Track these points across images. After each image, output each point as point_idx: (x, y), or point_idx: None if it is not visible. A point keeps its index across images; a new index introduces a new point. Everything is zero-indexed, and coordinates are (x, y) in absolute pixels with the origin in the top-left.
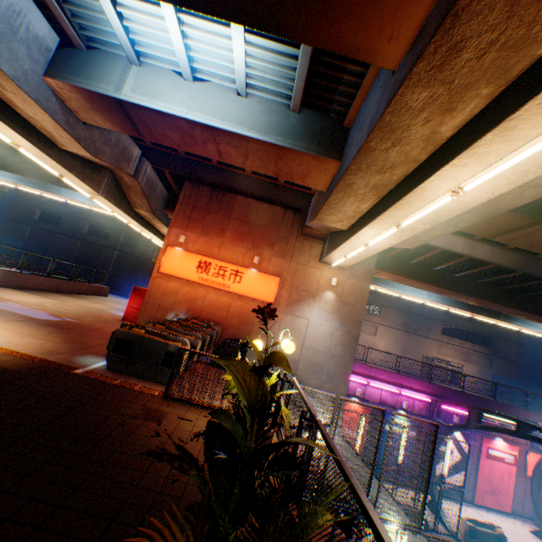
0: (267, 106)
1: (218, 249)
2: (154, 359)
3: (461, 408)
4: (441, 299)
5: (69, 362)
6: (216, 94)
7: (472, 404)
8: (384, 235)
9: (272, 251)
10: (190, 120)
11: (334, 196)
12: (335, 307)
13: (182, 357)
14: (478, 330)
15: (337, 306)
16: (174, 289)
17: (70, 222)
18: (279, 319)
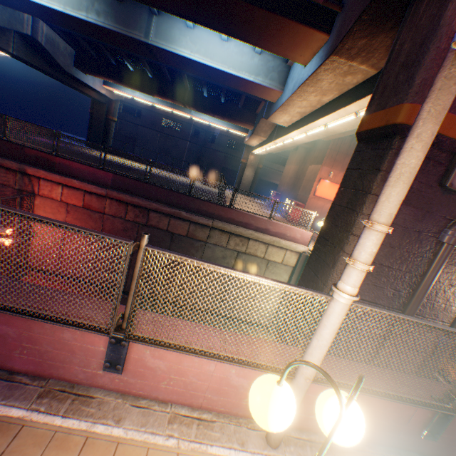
0: None
1: None
2: None
3: None
4: None
5: None
6: None
7: None
8: None
9: None
10: None
11: None
12: None
13: None
14: None
15: None
16: (320, 205)
17: (149, 116)
18: None
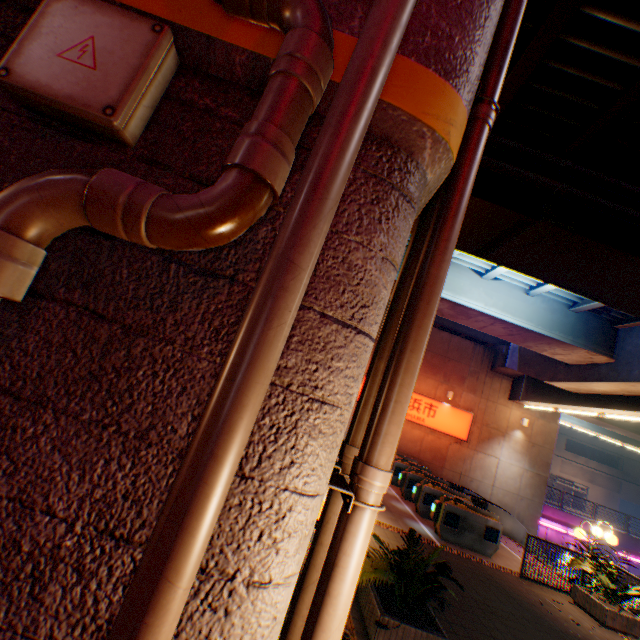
0: (548, 304)
1: None
2: (477, 532)
3: (631, 555)
4: (592, 425)
5: (417, 532)
6: (506, 291)
7: (639, 549)
8: (638, 418)
9: (462, 385)
10: (484, 313)
11: (598, 383)
12: (524, 447)
13: (499, 532)
14: (605, 448)
15: (525, 447)
16: None
17: None
18: (469, 456)
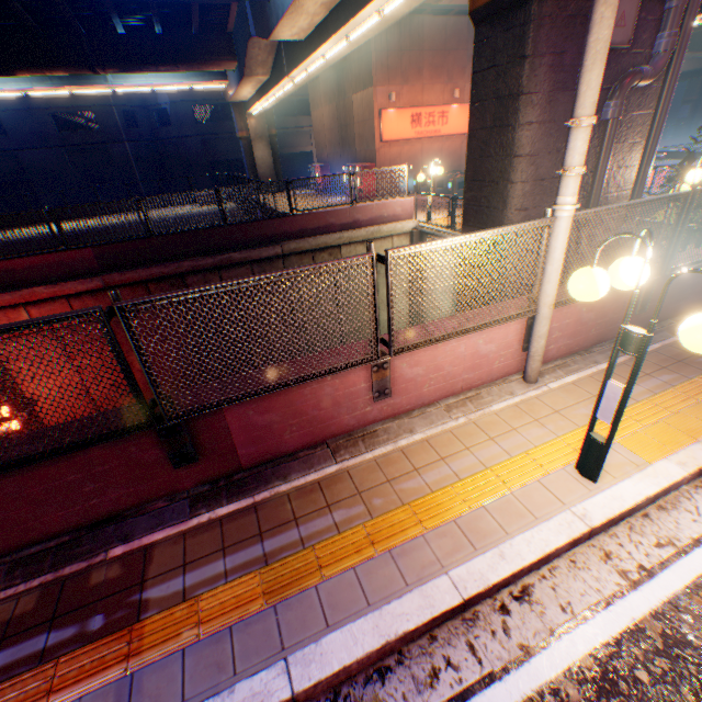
0: None
1: (421, 96)
2: None
3: None
4: None
5: None
6: None
7: None
8: None
9: (464, 78)
10: None
11: None
12: None
13: None
14: None
15: None
16: (397, 154)
17: (21, 123)
18: None
